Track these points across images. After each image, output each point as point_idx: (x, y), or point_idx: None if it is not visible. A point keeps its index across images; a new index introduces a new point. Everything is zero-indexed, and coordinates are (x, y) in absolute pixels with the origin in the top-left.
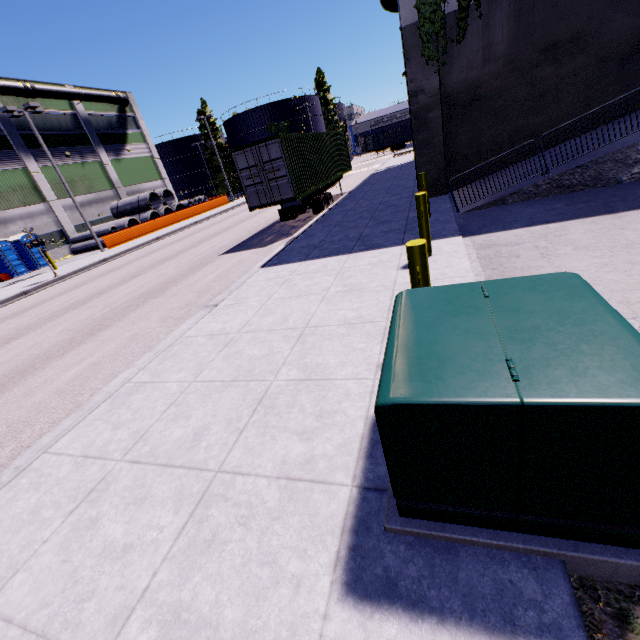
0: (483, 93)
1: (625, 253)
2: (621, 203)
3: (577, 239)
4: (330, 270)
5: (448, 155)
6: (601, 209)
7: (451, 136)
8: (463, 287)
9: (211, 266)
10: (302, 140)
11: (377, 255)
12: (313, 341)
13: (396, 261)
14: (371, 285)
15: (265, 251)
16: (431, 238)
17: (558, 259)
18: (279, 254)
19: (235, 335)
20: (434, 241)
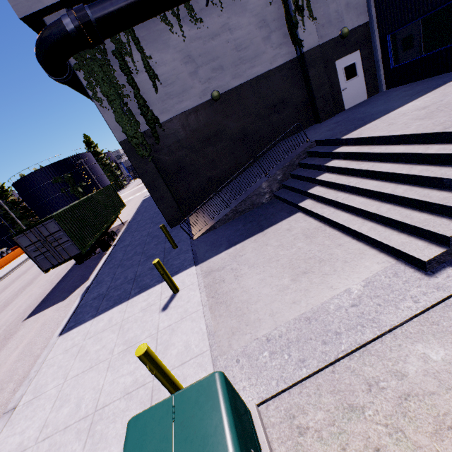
0: (183, 165)
1: (269, 267)
2: (265, 221)
3: (249, 258)
4: (114, 325)
5: (178, 199)
6: (257, 228)
7: (175, 189)
8: (164, 406)
9: (15, 339)
10: (76, 208)
11: (146, 298)
12: (101, 429)
13: (158, 302)
14: (143, 337)
15: (66, 305)
16: (178, 271)
17: (242, 279)
18: (75, 312)
19: (32, 449)
20: (180, 274)
